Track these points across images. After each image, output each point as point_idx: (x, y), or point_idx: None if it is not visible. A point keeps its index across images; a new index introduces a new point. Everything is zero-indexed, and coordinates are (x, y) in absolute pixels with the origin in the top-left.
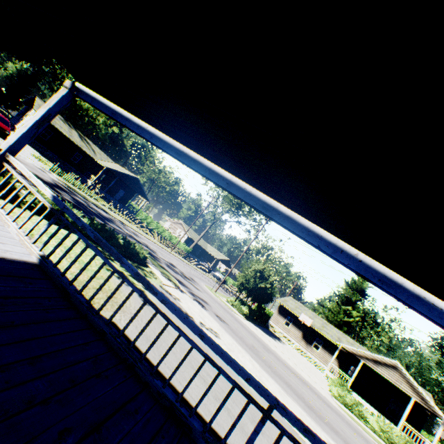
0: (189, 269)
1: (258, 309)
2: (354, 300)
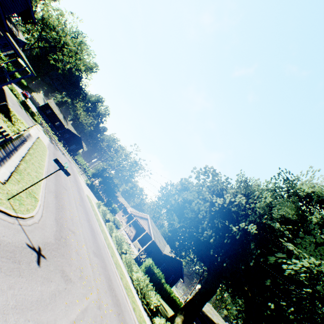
0: (79, 170)
1: (107, 200)
2: None
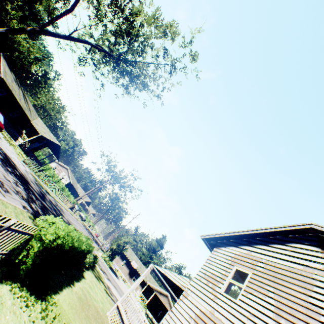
0: (81, 228)
1: (112, 256)
2: (157, 250)
